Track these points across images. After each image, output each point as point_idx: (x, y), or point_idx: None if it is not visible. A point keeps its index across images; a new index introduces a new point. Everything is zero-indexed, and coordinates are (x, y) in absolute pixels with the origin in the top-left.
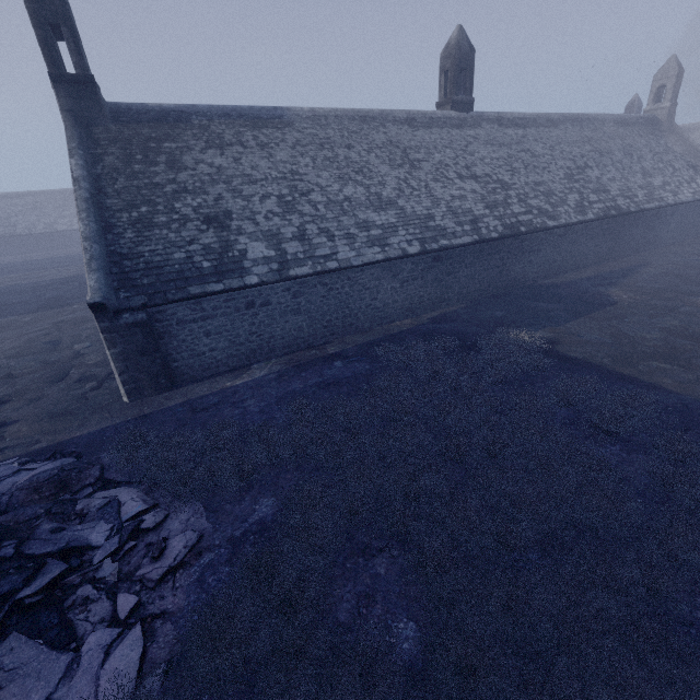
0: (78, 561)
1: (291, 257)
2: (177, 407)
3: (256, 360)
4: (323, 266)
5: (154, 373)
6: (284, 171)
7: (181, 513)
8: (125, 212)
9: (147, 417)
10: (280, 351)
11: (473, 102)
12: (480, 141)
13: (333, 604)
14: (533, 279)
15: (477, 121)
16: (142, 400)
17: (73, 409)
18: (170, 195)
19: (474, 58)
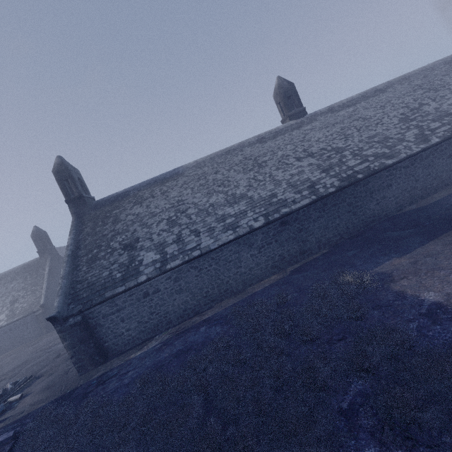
0: None
1: (169, 256)
2: (94, 380)
3: (159, 331)
4: (189, 256)
5: (91, 353)
6: (174, 202)
7: None
8: (86, 256)
9: (76, 389)
10: (175, 321)
11: (304, 109)
12: (316, 129)
13: None
14: (395, 209)
15: (312, 118)
16: (85, 374)
17: (56, 382)
18: (109, 239)
19: (294, 87)
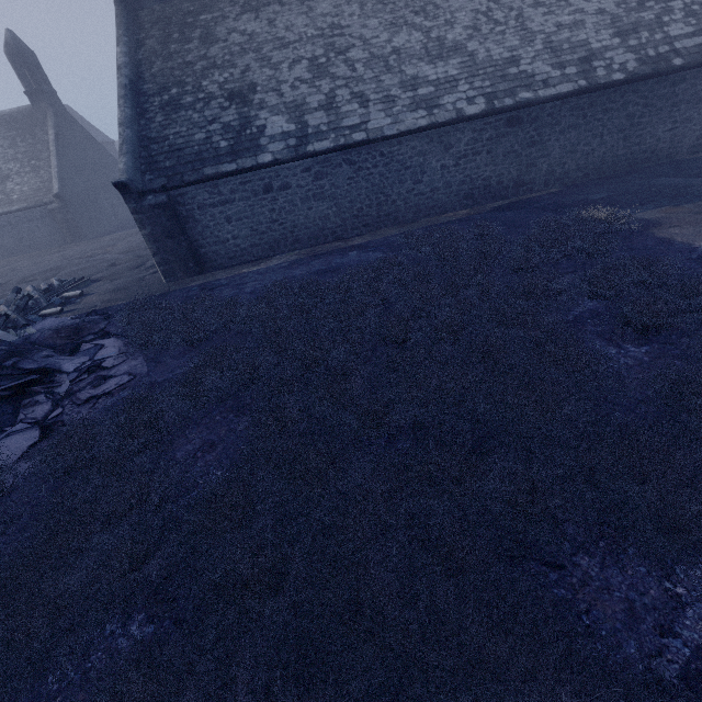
0: (49, 379)
1: (312, 130)
2: (194, 287)
3: (281, 251)
4: (347, 138)
5: (182, 256)
6: (323, 26)
7: (134, 360)
8: (157, 96)
9: (169, 293)
10: (306, 243)
11: None
12: None
13: (181, 444)
14: (690, 149)
15: None
16: (175, 282)
17: (130, 287)
18: (199, 73)
19: None
